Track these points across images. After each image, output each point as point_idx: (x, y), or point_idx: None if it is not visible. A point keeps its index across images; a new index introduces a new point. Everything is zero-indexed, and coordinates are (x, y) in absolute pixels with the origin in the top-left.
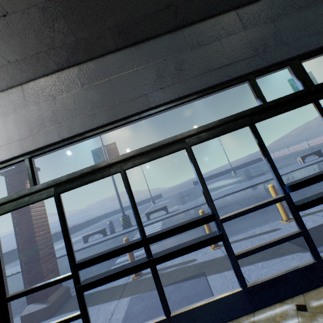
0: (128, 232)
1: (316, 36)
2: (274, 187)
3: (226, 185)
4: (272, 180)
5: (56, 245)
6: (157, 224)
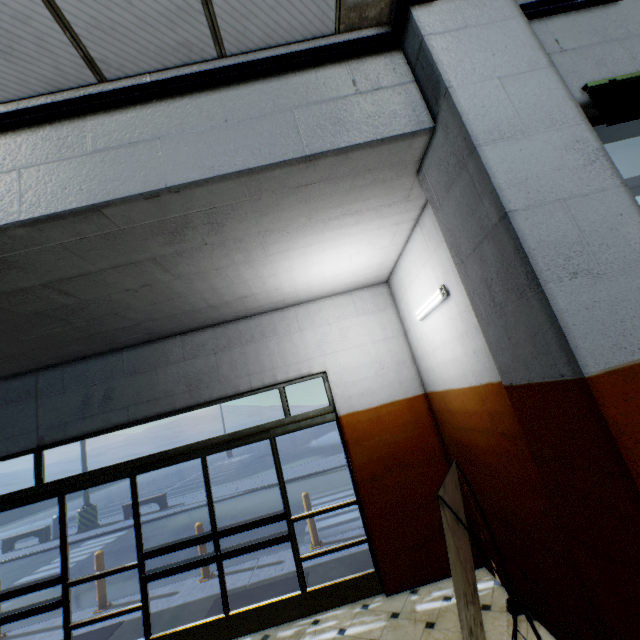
0: (70, 545)
1: (9, 441)
2: (99, 557)
3: (317, 452)
4: (327, 474)
5: (0, 533)
6: (111, 538)
